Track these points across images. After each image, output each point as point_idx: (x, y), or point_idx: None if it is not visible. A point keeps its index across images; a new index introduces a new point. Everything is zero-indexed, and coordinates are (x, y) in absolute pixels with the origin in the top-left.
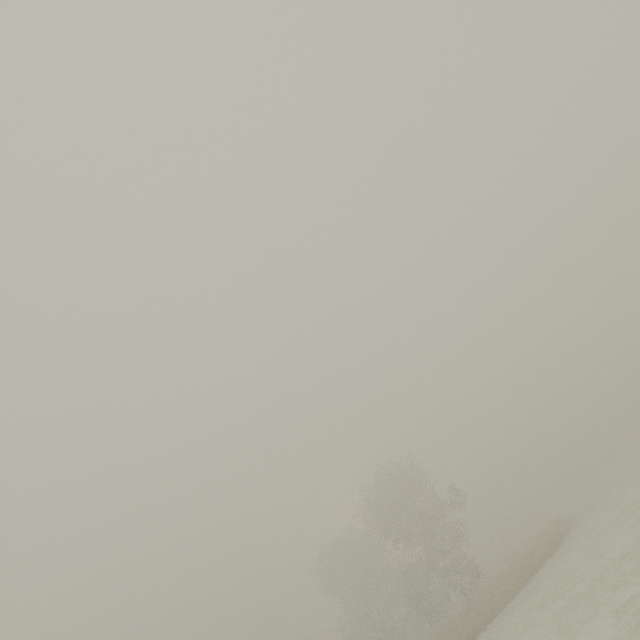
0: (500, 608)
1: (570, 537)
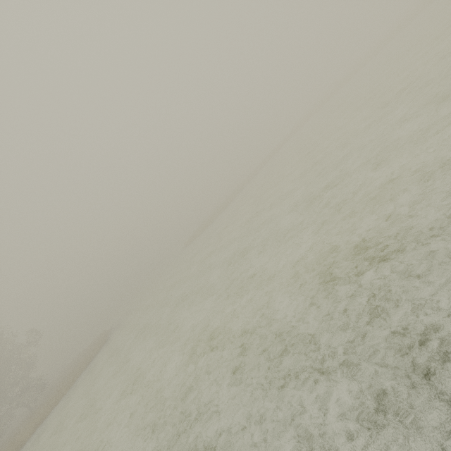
0: (65, 393)
1: (113, 336)
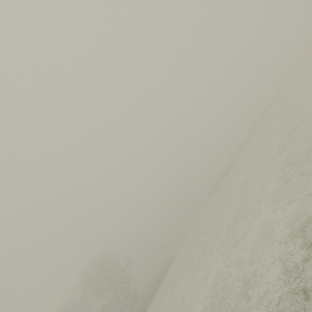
0: (148, 304)
1: (170, 265)
